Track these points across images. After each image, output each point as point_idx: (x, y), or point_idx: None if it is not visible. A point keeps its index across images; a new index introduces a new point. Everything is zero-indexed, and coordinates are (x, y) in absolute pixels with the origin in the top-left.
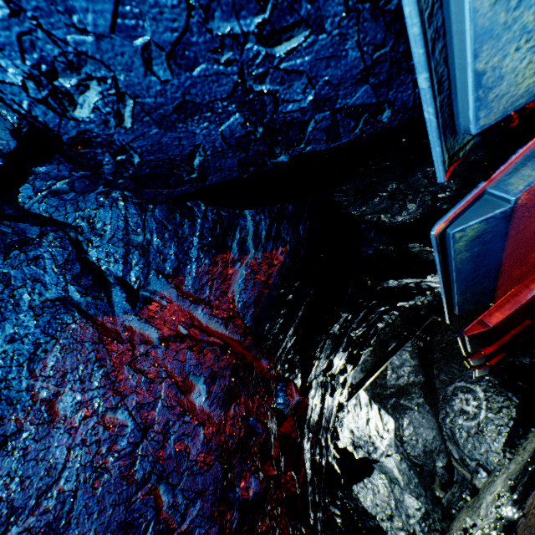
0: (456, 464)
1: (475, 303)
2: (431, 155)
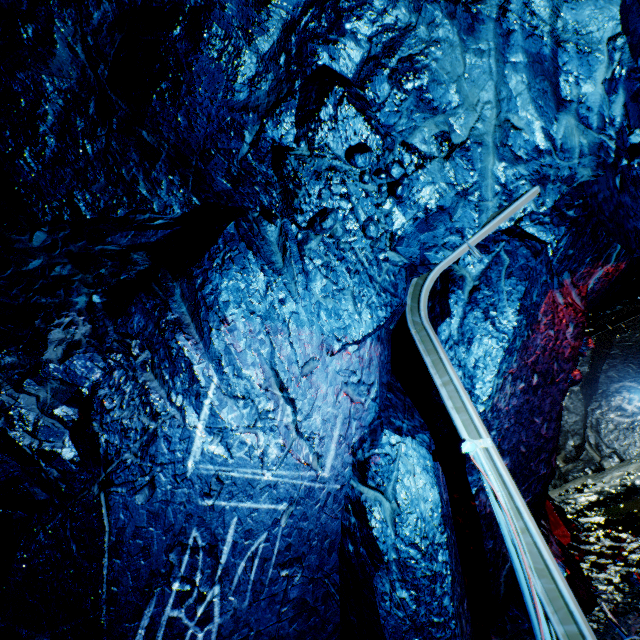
0: (589, 447)
1: None
2: None
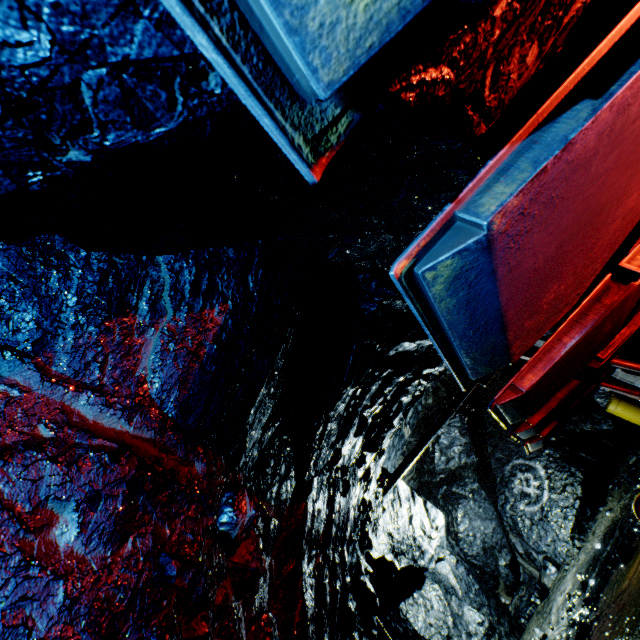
0: (522, 560)
1: (489, 365)
2: (403, 177)
